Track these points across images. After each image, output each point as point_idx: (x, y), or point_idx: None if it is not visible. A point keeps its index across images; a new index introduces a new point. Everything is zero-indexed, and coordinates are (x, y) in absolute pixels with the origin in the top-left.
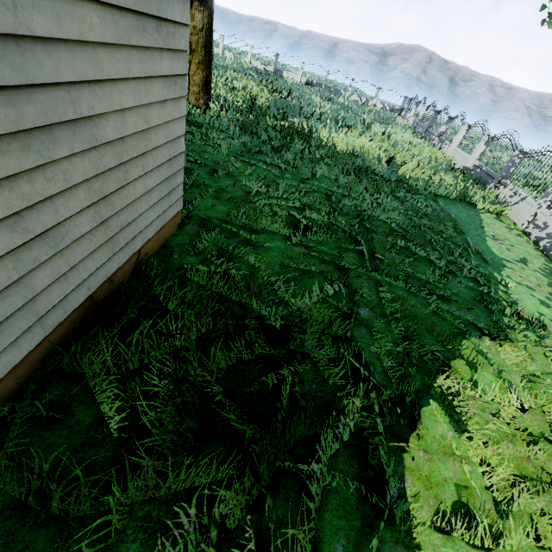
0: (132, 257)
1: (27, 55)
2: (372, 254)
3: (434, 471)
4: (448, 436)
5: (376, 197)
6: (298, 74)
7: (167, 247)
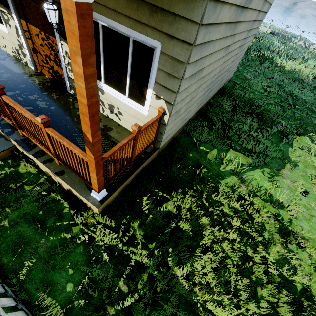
0: (224, 83)
1: (250, 32)
2: (294, 105)
3: (302, 143)
4: (308, 141)
5: (301, 90)
6: (266, 27)
7: (227, 86)
